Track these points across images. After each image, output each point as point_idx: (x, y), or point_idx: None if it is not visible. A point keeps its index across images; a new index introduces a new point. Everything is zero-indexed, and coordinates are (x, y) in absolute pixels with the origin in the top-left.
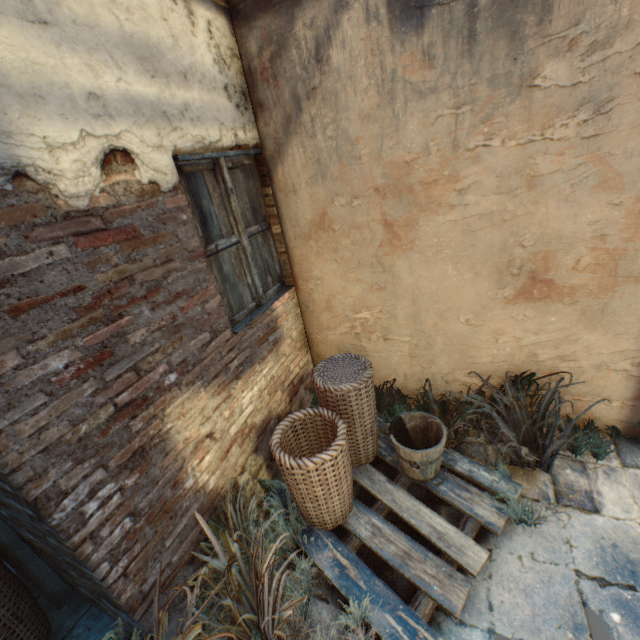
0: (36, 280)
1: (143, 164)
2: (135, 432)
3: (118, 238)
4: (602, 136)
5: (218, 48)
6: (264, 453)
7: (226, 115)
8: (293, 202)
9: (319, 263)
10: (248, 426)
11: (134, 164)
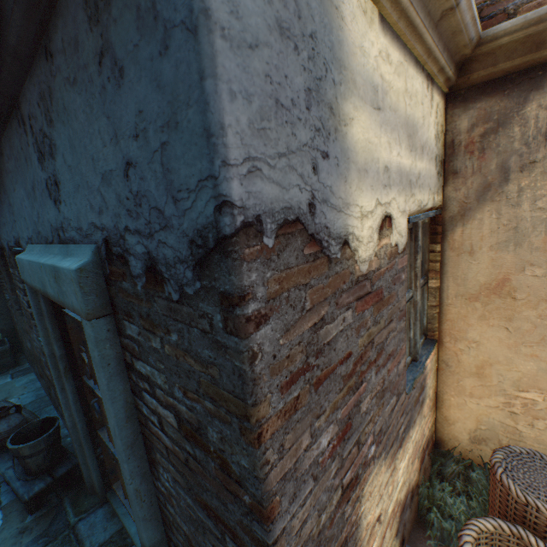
0: (332, 348)
1: (394, 228)
2: (345, 519)
3: (373, 300)
4: None
5: (437, 125)
6: (399, 535)
7: (432, 181)
8: (465, 262)
9: (480, 326)
10: (396, 503)
11: (391, 228)
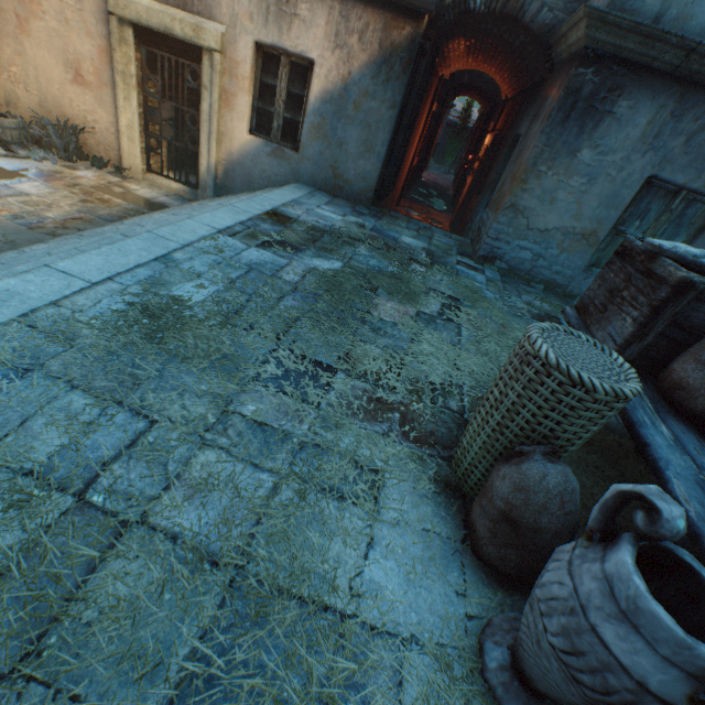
0: None
1: None
2: None
3: None
4: (84, 12)
5: None
6: None
7: None
8: None
9: None
10: None
11: None
